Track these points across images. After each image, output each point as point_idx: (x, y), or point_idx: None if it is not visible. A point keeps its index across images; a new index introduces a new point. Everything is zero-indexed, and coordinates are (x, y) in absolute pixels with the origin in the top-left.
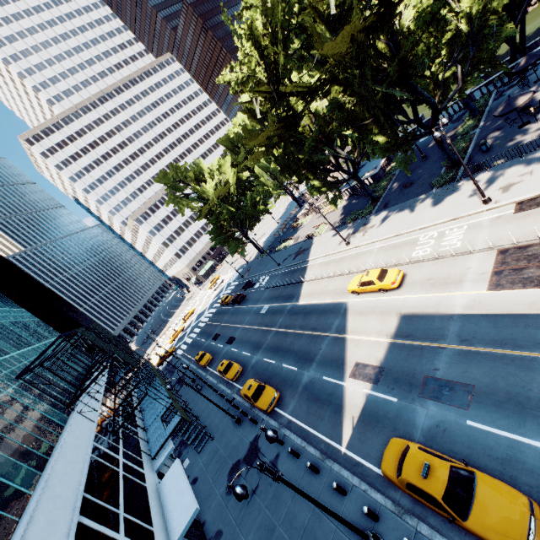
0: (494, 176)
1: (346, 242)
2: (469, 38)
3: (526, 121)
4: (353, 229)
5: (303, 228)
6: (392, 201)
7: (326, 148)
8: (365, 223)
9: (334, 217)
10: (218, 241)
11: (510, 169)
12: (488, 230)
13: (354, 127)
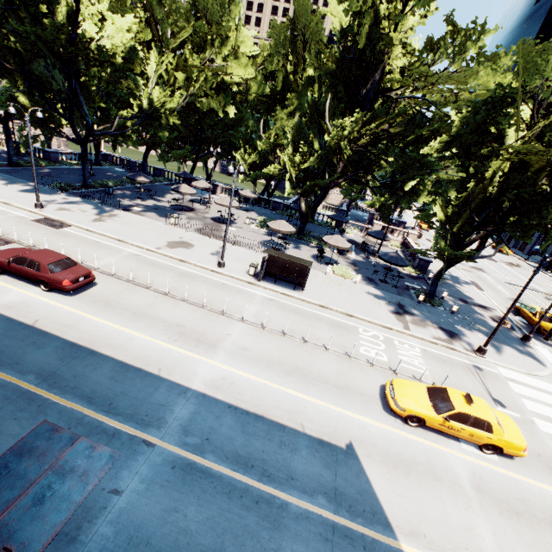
0: (76, 202)
1: None
2: (144, 113)
3: (144, 198)
4: None
5: None
6: (19, 173)
7: None
8: None
9: None
10: None
11: (88, 205)
12: (0, 219)
13: None
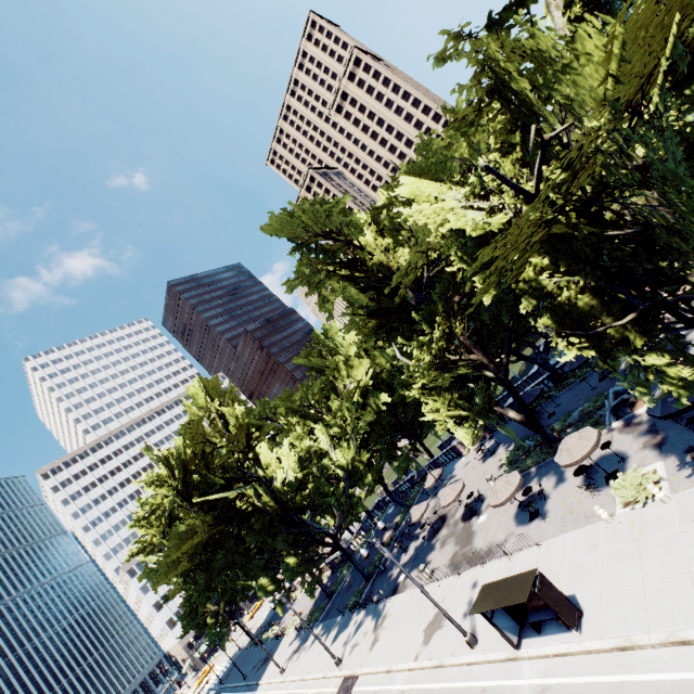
0: (361, 621)
1: (280, 669)
2: (345, 480)
3: (407, 544)
4: (299, 643)
5: (293, 605)
6: (333, 607)
7: (251, 561)
8: (308, 636)
9: (310, 603)
10: (189, 630)
11: (368, 617)
12: None
13: (264, 551)
